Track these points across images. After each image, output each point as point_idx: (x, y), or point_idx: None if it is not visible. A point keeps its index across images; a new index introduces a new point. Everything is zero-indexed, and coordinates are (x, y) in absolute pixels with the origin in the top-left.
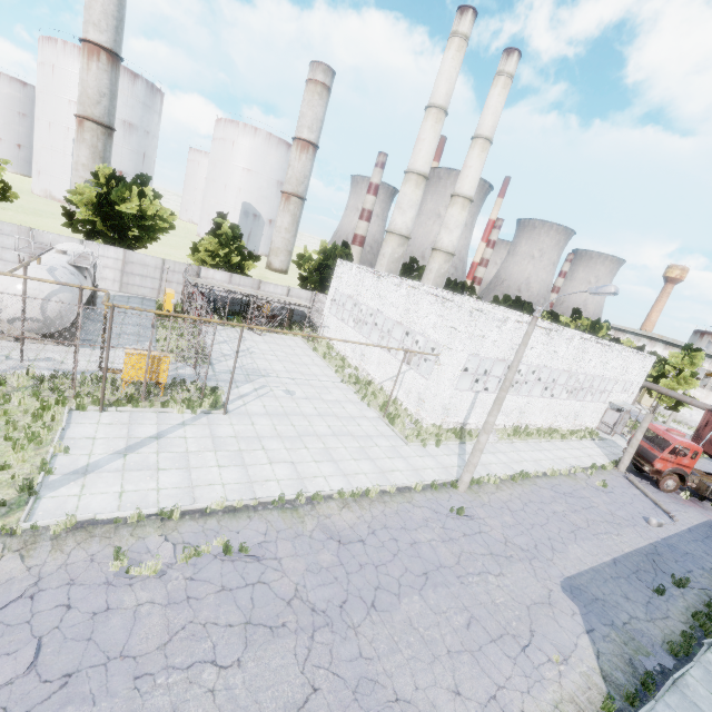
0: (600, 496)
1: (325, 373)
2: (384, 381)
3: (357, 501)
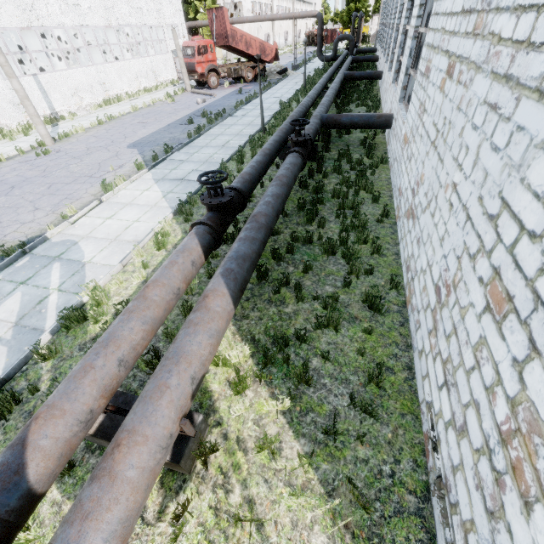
0: (169, 106)
1: None
2: None
3: None
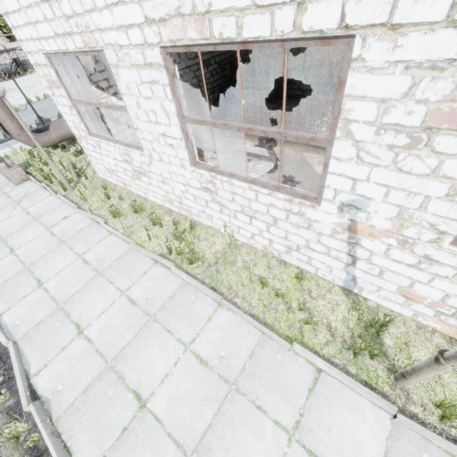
0: None
1: None
2: None
3: None
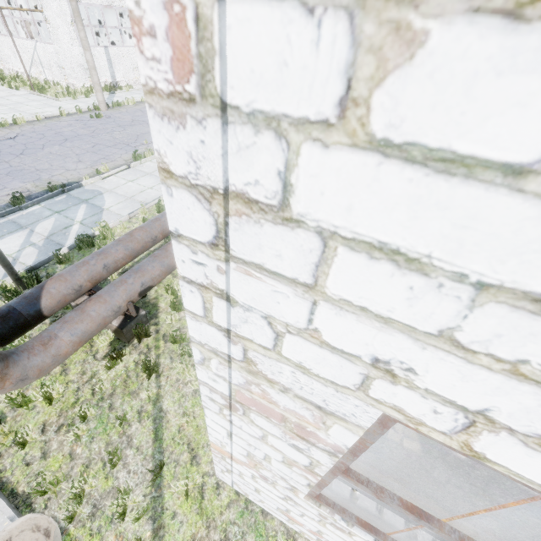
0: None
1: None
2: (29, 70)
3: (7, 128)
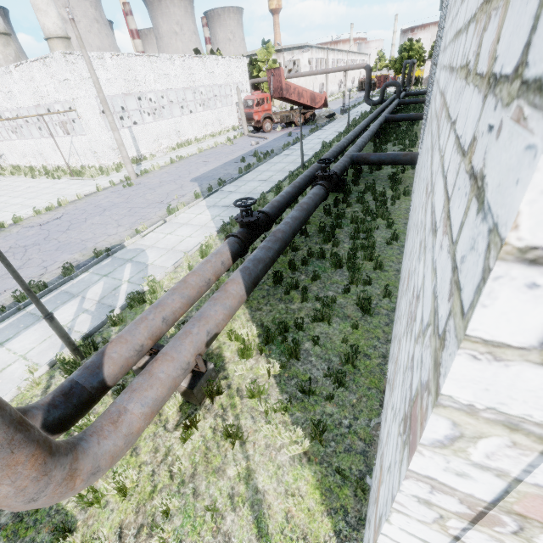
0: (228, 148)
1: (16, 181)
2: (68, 161)
3: (54, 210)
